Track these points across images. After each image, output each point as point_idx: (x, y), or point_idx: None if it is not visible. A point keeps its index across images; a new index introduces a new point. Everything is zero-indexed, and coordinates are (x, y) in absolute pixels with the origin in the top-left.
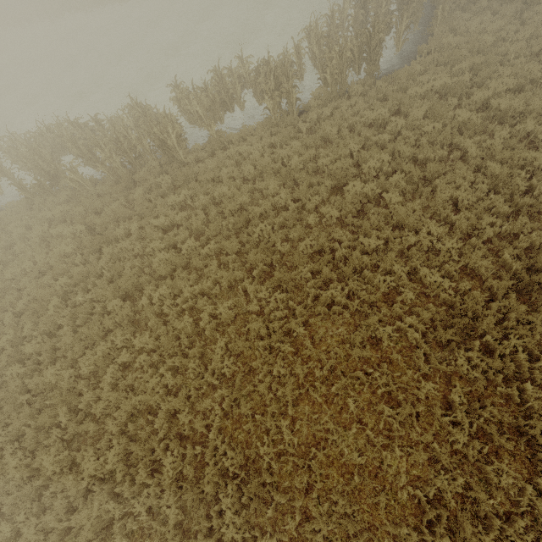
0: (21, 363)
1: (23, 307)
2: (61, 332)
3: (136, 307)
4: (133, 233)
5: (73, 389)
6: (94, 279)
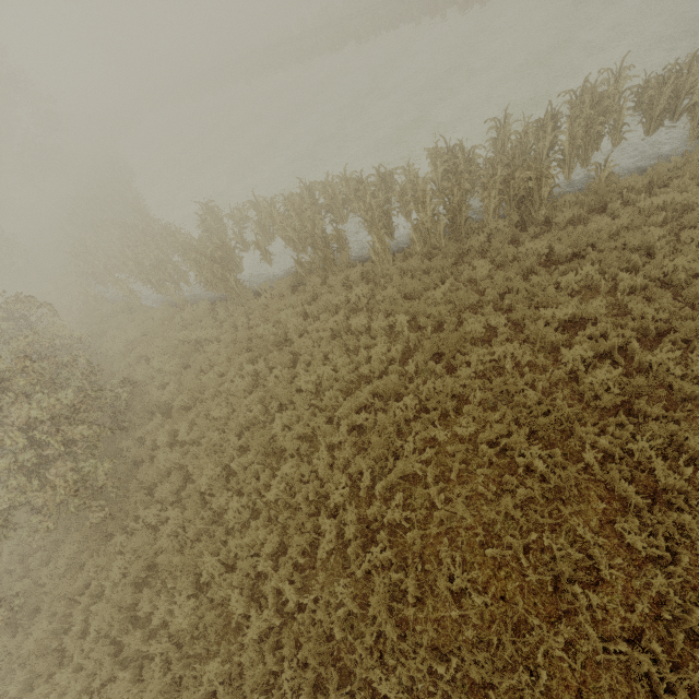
0: (361, 535)
1: (340, 438)
2: (429, 490)
3: (580, 464)
4: (499, 330)
5: (484, 606)
6: (455, 401)
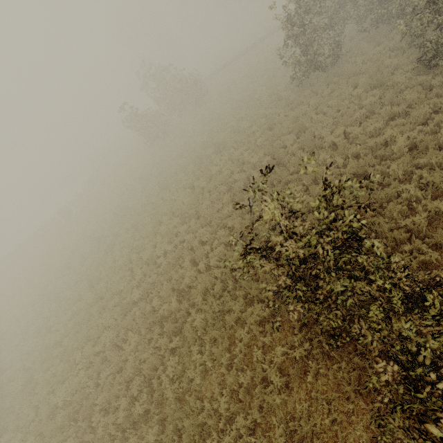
0: None
1: None
2: None
3: None
4: None
5: None
6: None
